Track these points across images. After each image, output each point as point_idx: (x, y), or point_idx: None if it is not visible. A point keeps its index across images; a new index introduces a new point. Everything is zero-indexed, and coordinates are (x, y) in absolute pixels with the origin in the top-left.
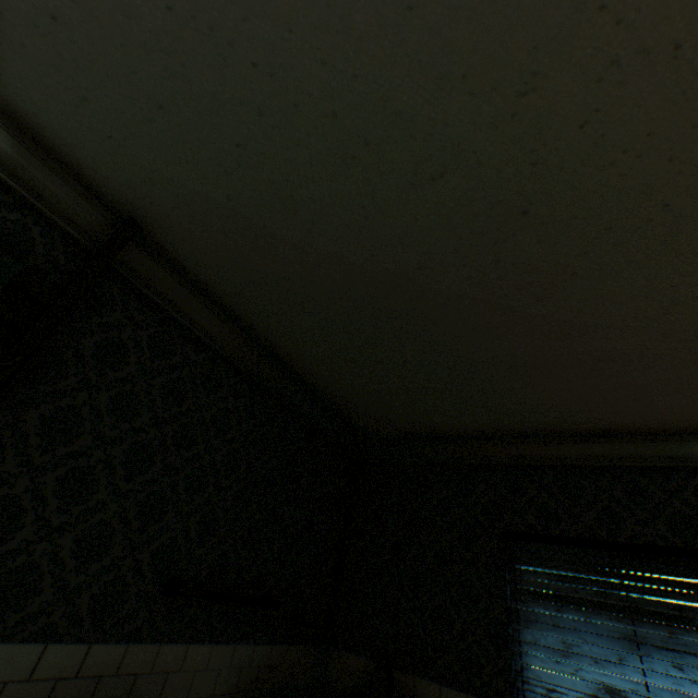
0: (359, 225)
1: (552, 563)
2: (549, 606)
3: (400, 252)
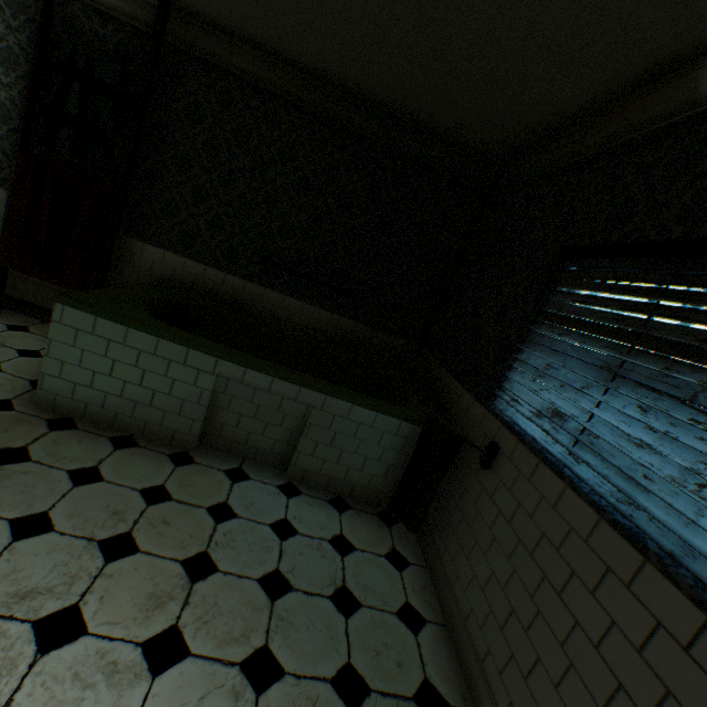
0: None
1: (591, 283)
2: (556, 331)
3: None
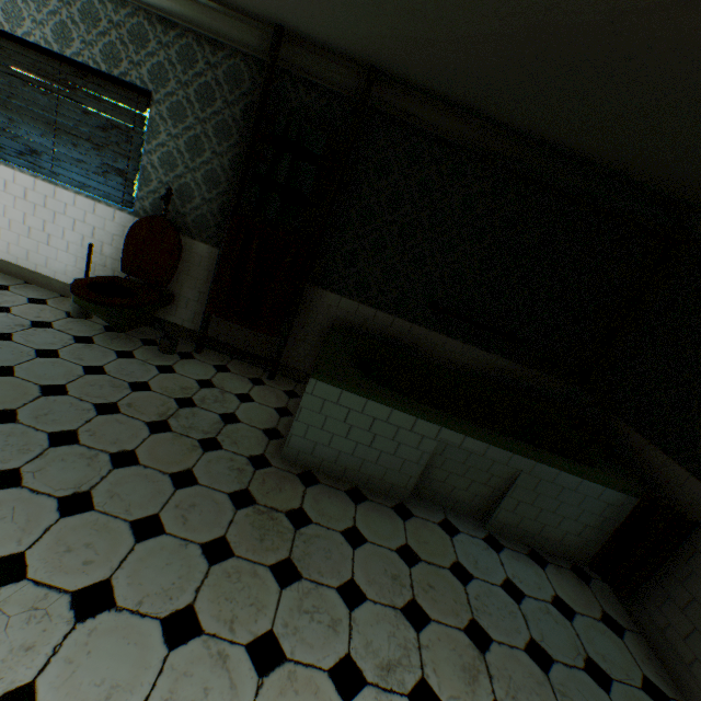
0: (466, 2)
1: None
2: None
3: (516, 5)
